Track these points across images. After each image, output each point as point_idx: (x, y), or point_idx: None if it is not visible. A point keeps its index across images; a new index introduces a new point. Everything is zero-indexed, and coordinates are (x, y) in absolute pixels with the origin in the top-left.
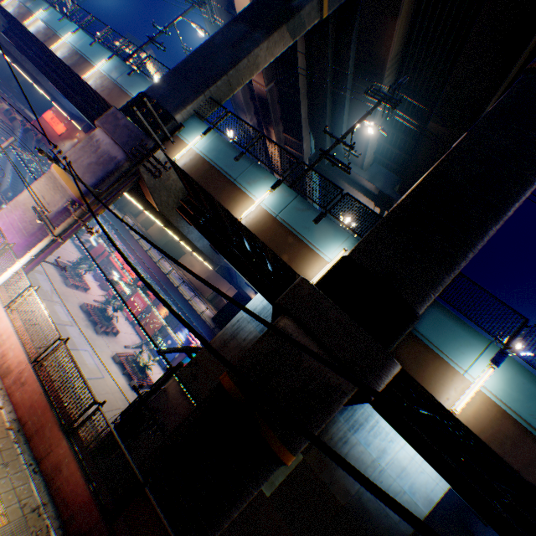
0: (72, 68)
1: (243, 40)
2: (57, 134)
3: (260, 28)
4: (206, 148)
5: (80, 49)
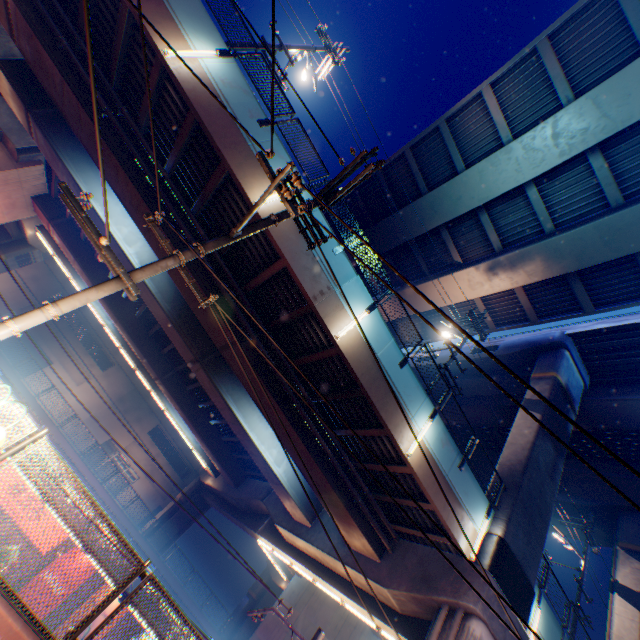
0: (380, 410)
1: (554, 469)
2: None
3: (559, 455)
4: (542, 625)
5: (385, 365)
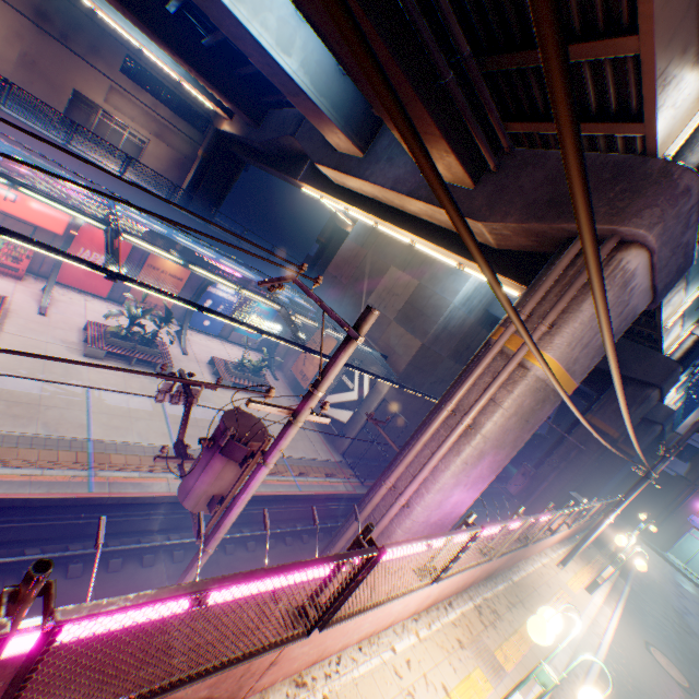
0: None
1: None
2: None
3: None
4: None
5: None
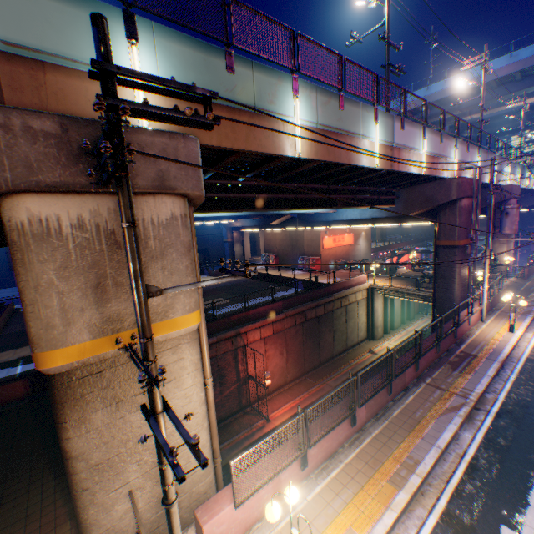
0: None
1: None
2: (347, 246)
3: None
4: None
5: None
